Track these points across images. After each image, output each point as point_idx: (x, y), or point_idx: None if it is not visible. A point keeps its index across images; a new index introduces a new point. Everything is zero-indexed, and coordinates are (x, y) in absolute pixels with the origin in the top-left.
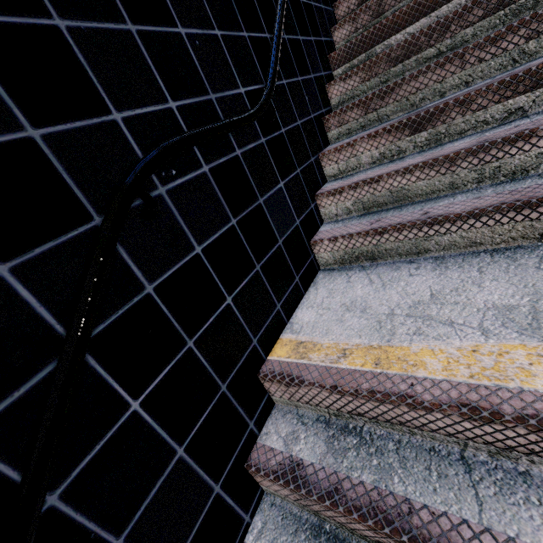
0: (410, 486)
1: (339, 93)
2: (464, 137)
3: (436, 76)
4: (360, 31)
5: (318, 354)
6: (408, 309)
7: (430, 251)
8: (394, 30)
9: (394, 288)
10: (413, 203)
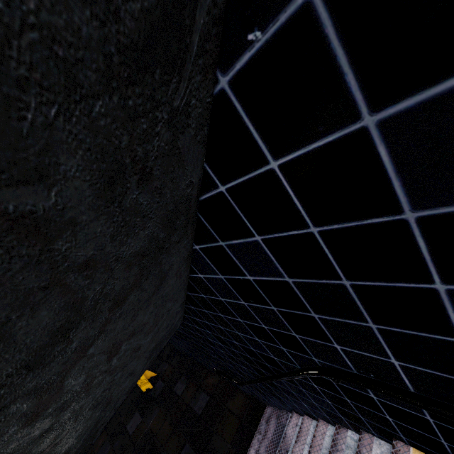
0: None
1: None
2: None
3: None
4: None
5: None
6: None
7: None
8: None
9: None
10: None
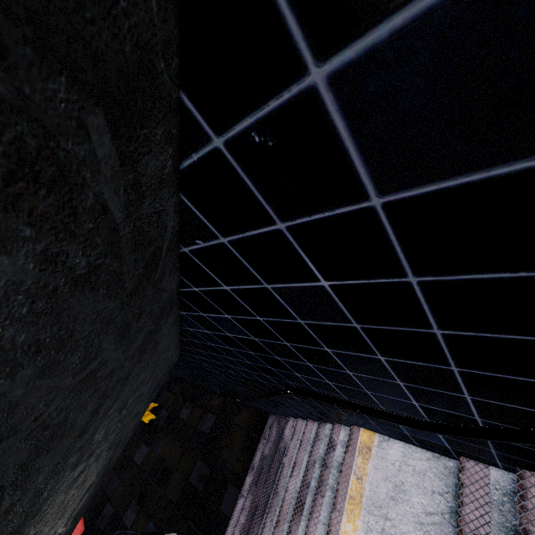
0: (328, 498)
1: None
2: None
3: None
4: None
5: (360, 462)
6: (389, 532)
7: None
8: None
9: (415, 531)
10: None
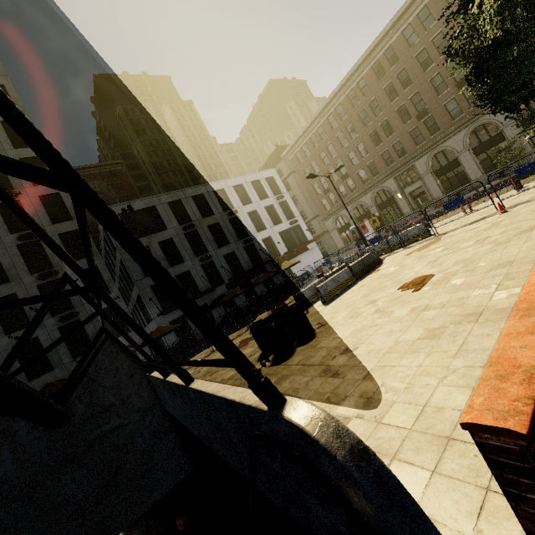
0: None
1: None
2: None
3: None
4: None
5: None
6: None
7: None
8: None
9: None
10: None
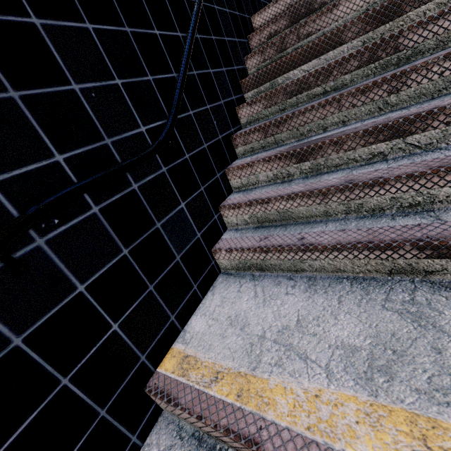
0: None
1: (247, 115)
2: (338, 170)
3: (319, 114)
4: (267, 62)
5: (196, 373)
6: (277, 333)
7: (306, 271)
8: (292, 67)
9: (272, 306)
10: (296, 223)
